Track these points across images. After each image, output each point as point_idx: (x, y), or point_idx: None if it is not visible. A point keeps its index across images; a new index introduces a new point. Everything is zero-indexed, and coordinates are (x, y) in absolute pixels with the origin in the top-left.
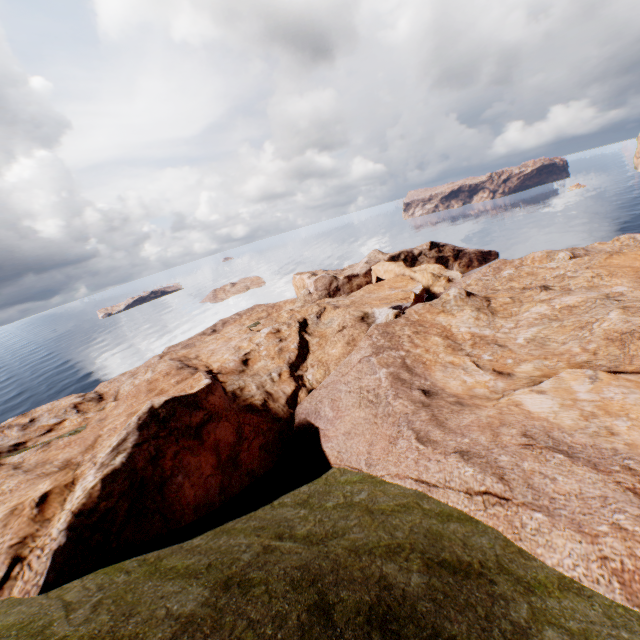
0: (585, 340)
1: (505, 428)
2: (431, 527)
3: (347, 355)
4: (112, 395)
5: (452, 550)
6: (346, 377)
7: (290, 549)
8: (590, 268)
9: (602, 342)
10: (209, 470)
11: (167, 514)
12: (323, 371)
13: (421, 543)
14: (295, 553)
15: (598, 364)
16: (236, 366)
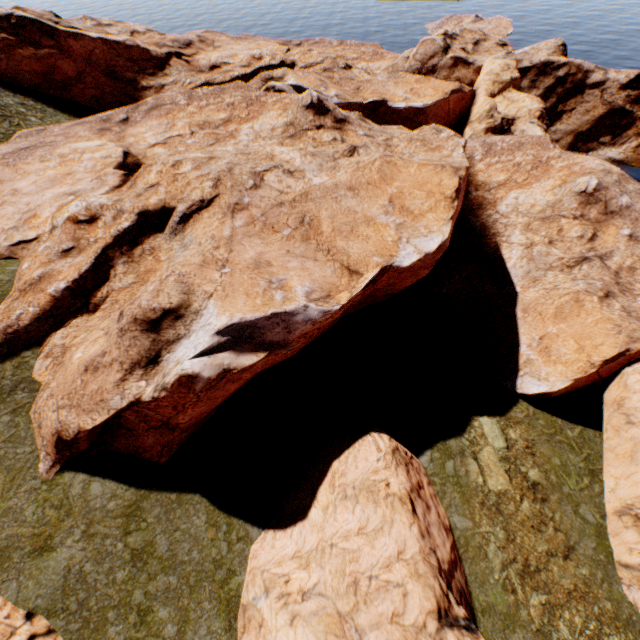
0: None
1: (63, 138)
2: None
3: None
4: None
5: None
6: None
7: None
8: (384, 156)
9: None
10: (28, 70)
11: None
12: None
13: None
14: None
15: None
16: (204, 66)
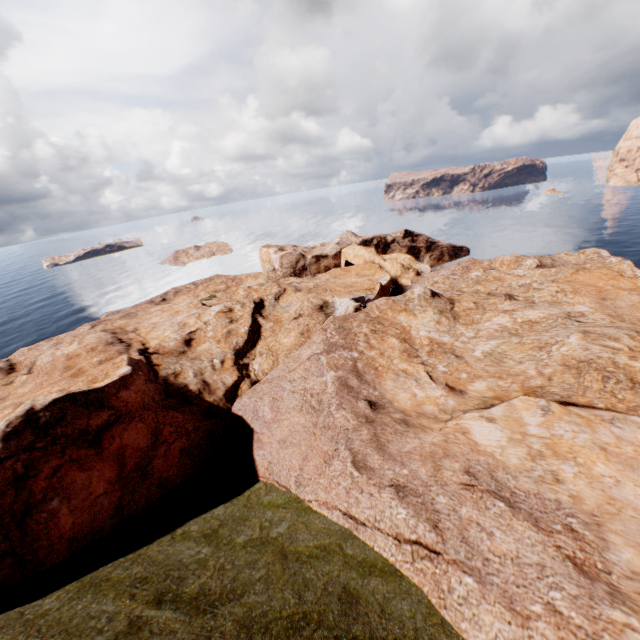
0: (542, 363)
1: (448, 460)
2: (349, 583)
3: (299, 347)
4: (26, 366)
5: (367, 620)
6: (292, 374)
7: (165, 625)
8: (556, 282)
9: (559, 368)
10: (102, 488)
11: (25, 555)
12: (272, 361)
13: (332, 611)
14: (169, 633)
15: (551, 391)
16: (177, 346)
